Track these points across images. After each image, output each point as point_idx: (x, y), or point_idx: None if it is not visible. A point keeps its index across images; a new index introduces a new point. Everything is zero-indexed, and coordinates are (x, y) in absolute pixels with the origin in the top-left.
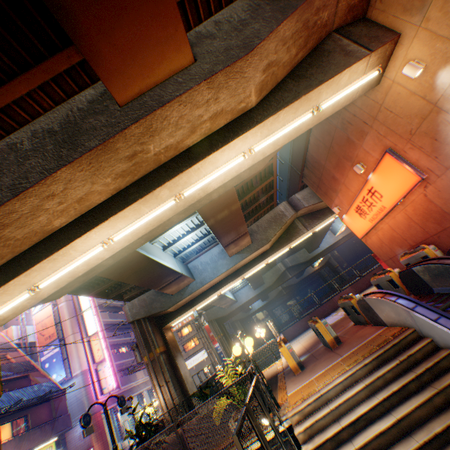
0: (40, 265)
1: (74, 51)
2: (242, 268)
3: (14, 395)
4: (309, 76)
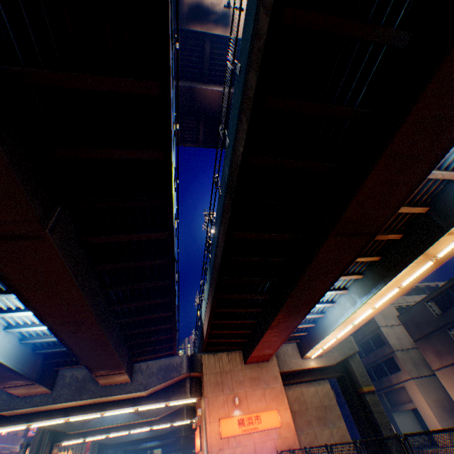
0: (40, 420)
1: None
2: (133, 424)
3: None
4: (169, 393)
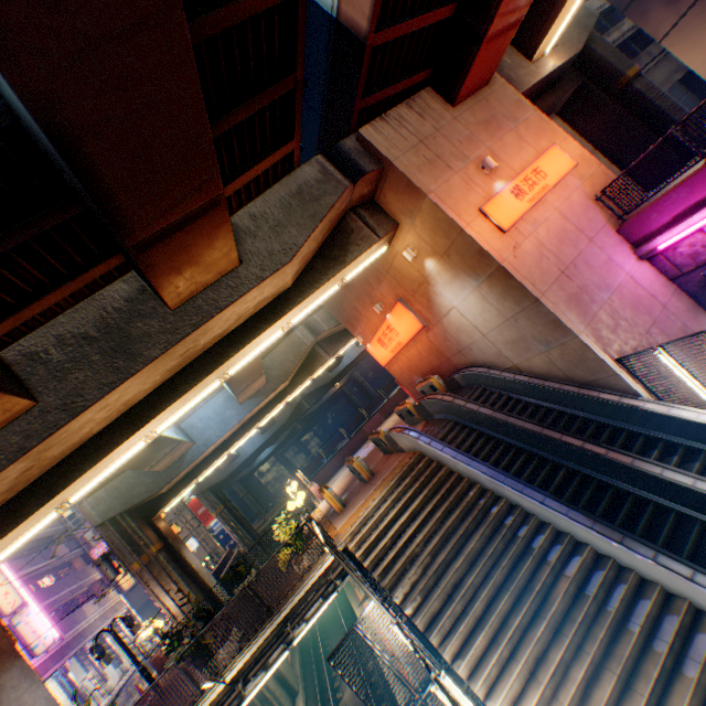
0: (82, 478)
1: (116, 259)
2: (257, 416)
3: None
4: (334, 257)
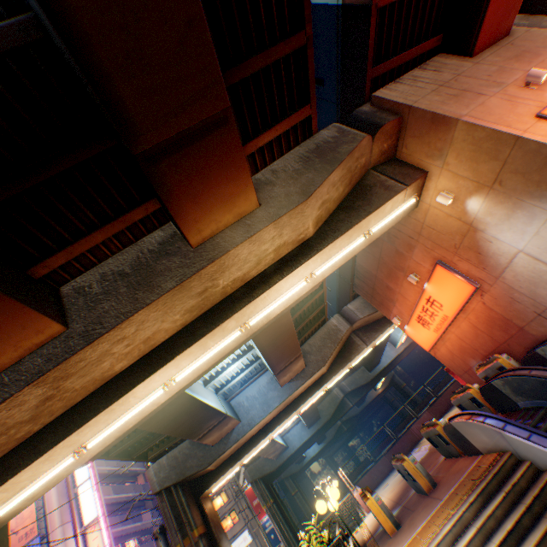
0: (96, 418)
1: (152, 203)
2: (297, 400)
3: None
4: (357, 207)
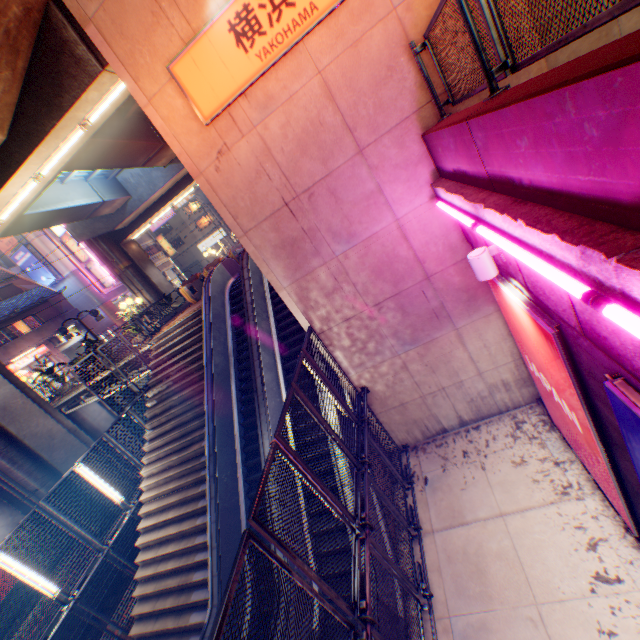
0: None
1: None
2: (189, 178)
3: (9, 304)
4: (48, 97)
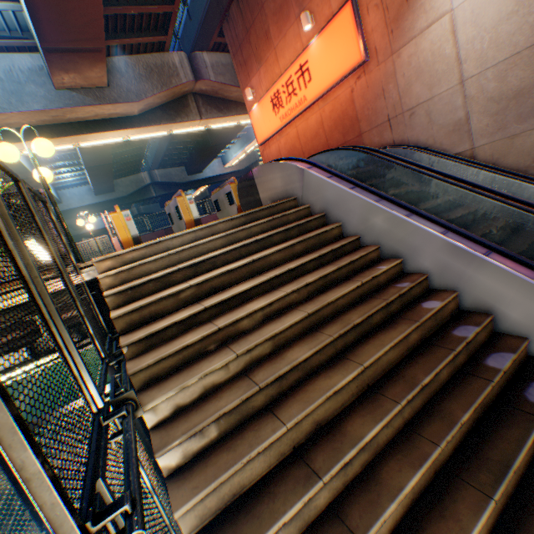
0: None
1: None
2: (79, 126)
3: None
4: None
